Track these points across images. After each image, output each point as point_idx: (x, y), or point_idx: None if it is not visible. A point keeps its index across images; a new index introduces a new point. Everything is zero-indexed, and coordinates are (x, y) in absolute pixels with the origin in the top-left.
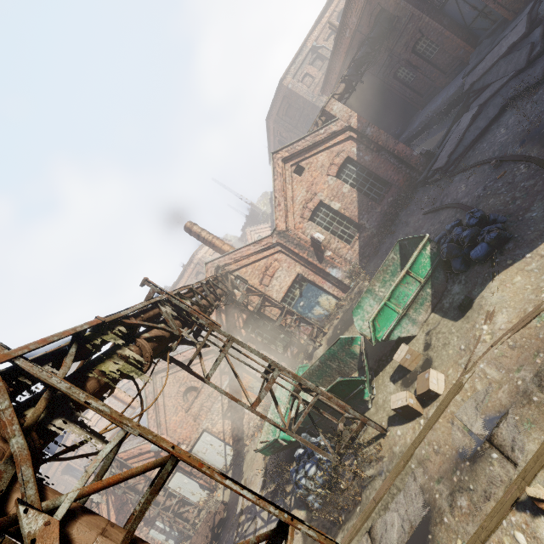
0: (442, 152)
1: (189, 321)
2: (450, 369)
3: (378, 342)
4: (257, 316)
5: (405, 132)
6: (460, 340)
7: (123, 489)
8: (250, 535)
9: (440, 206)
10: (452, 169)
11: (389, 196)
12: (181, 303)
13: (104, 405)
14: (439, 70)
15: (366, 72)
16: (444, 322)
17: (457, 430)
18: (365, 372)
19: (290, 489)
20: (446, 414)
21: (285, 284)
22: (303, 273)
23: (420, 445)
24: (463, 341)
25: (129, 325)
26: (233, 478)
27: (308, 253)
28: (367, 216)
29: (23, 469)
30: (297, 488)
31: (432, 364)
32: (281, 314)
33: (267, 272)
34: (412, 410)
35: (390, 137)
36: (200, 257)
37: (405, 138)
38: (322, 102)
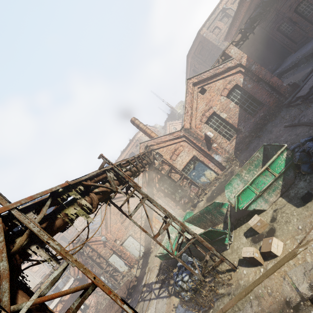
0: (305, 85)
1: (123, 181)
2: (288, 240)
3: (239, 210)
4: (166, 177)
5: (279, 68)
6: (299, 222)
7: (86, 257)
8: (147, 300)
9: (298, 123)
10: (311, 97)
11: (261, 112)
12: (119, 171)
13: (58, 245)
14: (312, 25)
15: (257, 26)
16: (289, 206)
17: (287, 284)
18: (228, 228)
19: (172, 282)
20: (280, 271)
21: (185, 160)
22: (197, 155)
23: (258, 286)
24: (301, 223)
25: (86, 185)
26: (142, 264)
27: (201, 144)
28: (244, 124)
29: (3, 283)
30: (176, 286)
31: (275, 232)
32: (180, 178)
33: (175, 152)
34: (256, 260)
35: (268, 72)
36: (139, 137)
37: (278, 72)
38: (224, 46)
